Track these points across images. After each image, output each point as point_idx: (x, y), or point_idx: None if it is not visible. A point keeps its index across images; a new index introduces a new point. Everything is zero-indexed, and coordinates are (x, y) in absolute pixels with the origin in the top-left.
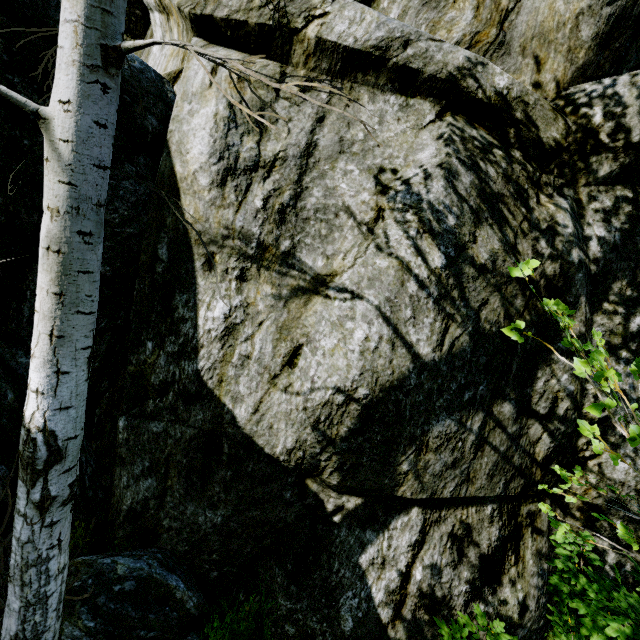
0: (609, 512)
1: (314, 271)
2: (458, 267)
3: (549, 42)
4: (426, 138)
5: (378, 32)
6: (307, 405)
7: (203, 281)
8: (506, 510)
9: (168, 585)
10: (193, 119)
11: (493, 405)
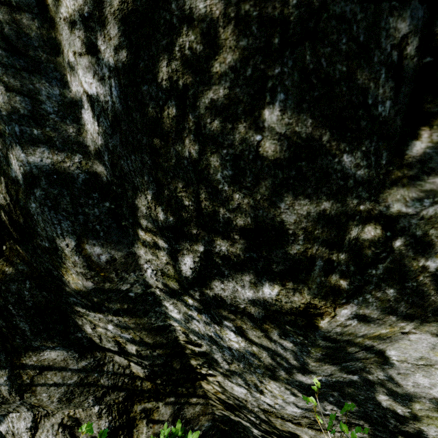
0: (242, 410)
1: None
2: None
3: None
4: None
5: None
6: None
7: None
8: (116, 408)
9: None
10: None
11: (21, 359)
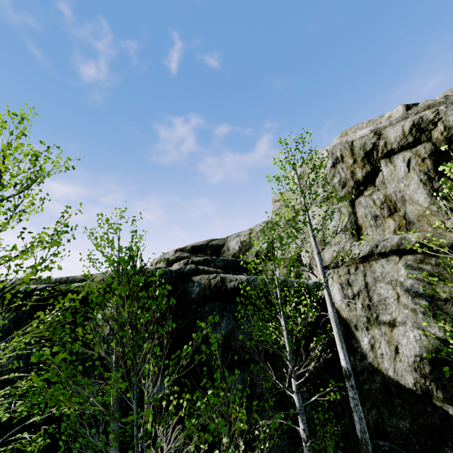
0: None
1: (388, 320)
2: (434, 303)
3: (425, 216)
4: (400, 266)
5: (367, 248)
6: (409, 364)
7: (357, 334)
8: None
9: (401, 451)
10: (333, 291)
11: None
